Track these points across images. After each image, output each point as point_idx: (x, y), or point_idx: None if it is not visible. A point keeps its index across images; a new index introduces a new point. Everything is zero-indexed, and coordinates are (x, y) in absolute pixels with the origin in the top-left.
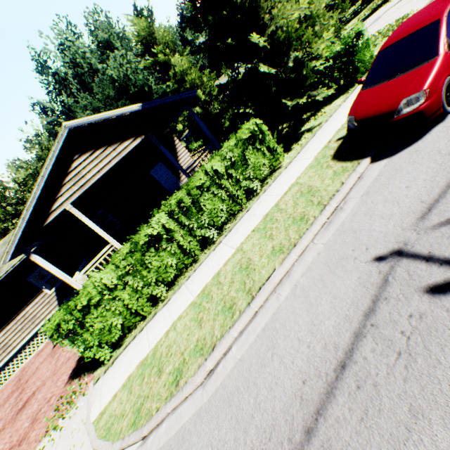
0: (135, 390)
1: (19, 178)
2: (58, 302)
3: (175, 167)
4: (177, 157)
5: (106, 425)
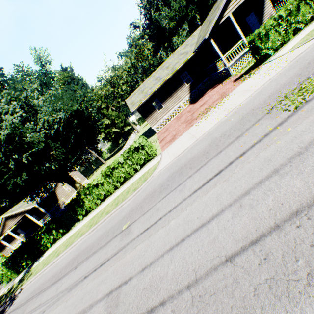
0: (313, 32)
1: (126, 68)
2: (189, 92)
3: (260, 16)
4: (263, 9)
5: (301, 43)
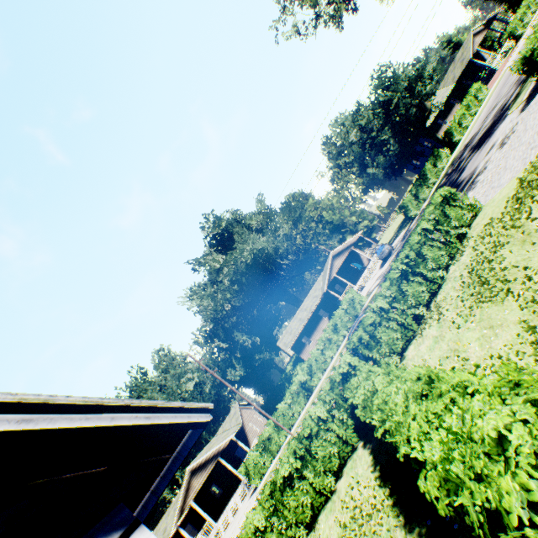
0: None
1: None
2: None
3: (483, 61)
4: (483, 58)
5: None
